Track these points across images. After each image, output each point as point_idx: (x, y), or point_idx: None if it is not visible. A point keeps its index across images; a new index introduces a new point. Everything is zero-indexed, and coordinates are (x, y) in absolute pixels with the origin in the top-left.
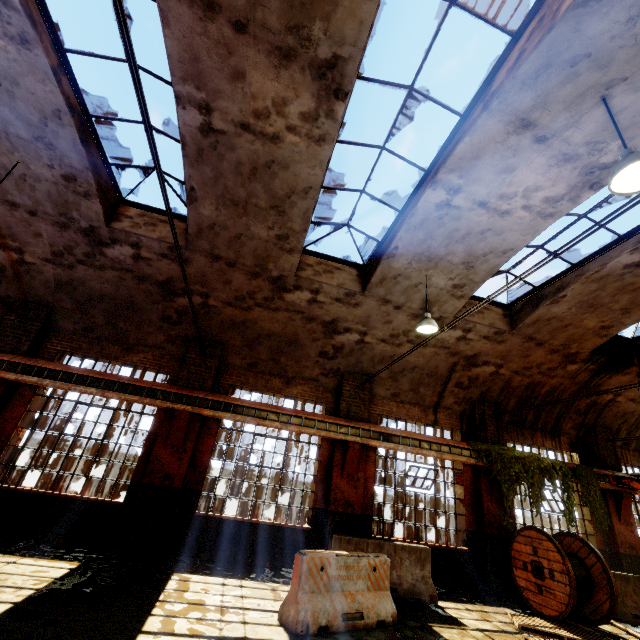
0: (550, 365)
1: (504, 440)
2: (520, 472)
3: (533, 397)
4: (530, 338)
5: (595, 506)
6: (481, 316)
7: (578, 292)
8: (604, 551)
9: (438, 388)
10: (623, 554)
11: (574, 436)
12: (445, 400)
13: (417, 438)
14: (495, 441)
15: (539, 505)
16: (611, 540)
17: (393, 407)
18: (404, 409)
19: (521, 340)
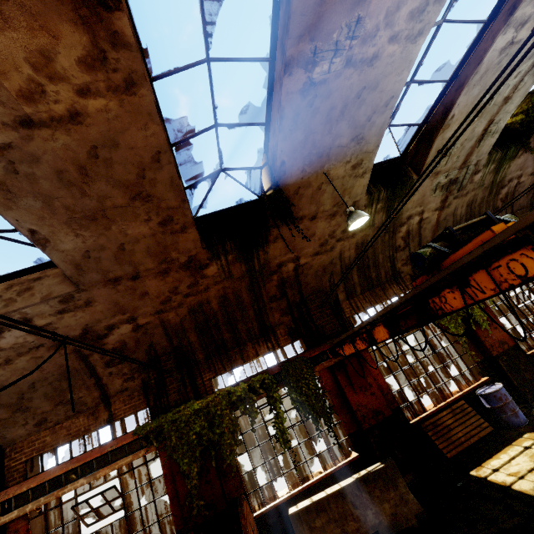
0: (185, 283)
1: (207, 381)
2: (203, 429)
3: (211, 318)
4: (113, 280)
5: (310, 404)
6: (28, 295)
7: (35, 218)
8: (355, 433)
9: (90, 381)
10: (368, 429)
11: (291, 321)
12: (111, 386)
13: (56, 476)
14: (180, 400)
15: (235, 455)
16: (355, 418)
17: (46, 438)
18: (63, 430)
19: (107, 288)
